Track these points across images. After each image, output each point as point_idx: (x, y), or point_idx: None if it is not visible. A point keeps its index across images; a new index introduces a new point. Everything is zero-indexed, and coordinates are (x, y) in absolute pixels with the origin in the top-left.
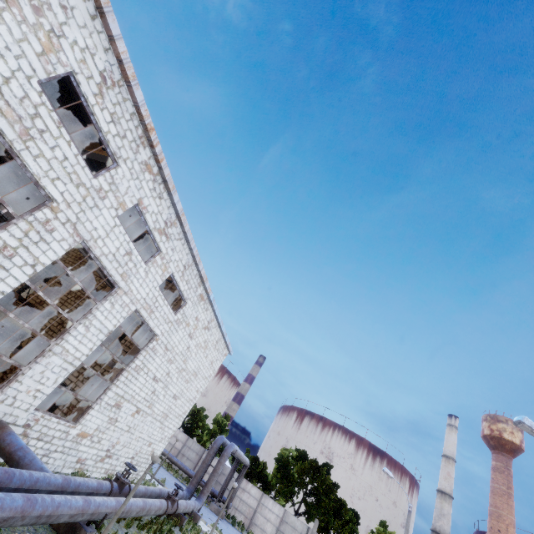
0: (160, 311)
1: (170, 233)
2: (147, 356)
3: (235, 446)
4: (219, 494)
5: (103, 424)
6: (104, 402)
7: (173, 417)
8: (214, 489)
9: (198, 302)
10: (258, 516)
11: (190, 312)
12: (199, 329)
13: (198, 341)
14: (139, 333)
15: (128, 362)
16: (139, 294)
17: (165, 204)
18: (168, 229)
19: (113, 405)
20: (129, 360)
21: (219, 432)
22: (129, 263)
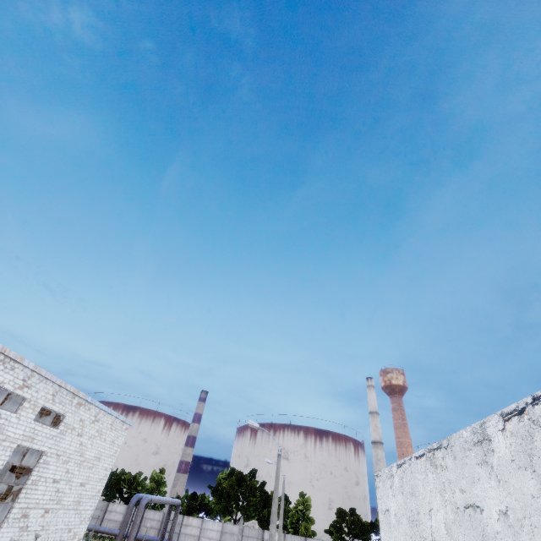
0: (41, 434)
1: (30, 383)
2: (41, 470)
3: (150, 497)
4: (160, 540)
5: (15, 534)
6: (11, 519)
7: (87, 500)
8: (157, 538)
9: (78, 409)
10: (202, 540)
11: (72, 419)
12: (88, 426)
13: (91, 434)
14: (31, 453)
15: (25, 481)
16: (17, 434)
17: (19, 369)
18: (28, 382)
19: (20, 517)
20: (25, 480)
21: (156, 488)
22: (1, 420)
